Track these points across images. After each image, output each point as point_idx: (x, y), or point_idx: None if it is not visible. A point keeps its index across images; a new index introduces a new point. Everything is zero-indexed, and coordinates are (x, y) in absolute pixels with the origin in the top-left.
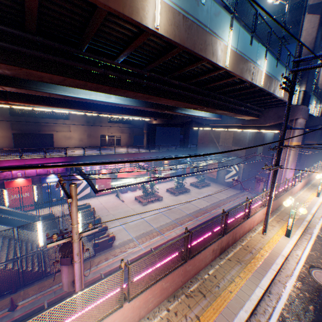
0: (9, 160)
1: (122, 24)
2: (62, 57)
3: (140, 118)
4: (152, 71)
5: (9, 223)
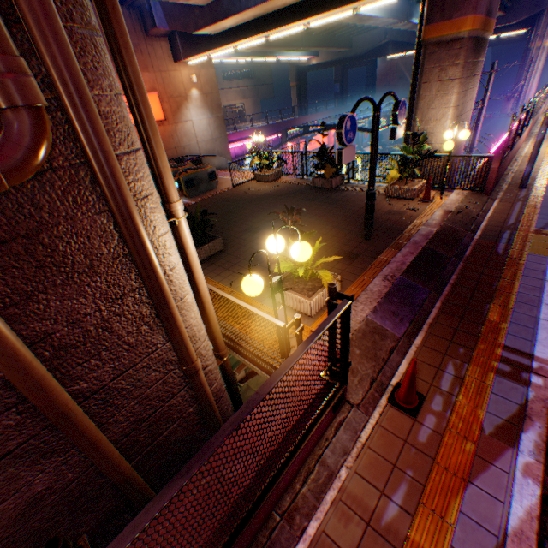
0: None
1: None
2: None
3: (297, 58)
4: None
5: None
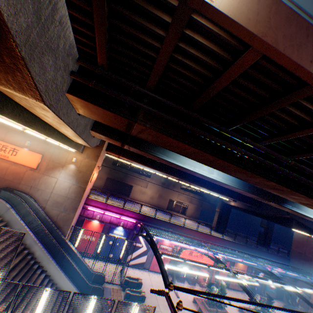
0: (98, 200)
1: (308, 107)
2: (205, 132)
3: (217, 195)
4: (292, 159)
5: (67, 269)
